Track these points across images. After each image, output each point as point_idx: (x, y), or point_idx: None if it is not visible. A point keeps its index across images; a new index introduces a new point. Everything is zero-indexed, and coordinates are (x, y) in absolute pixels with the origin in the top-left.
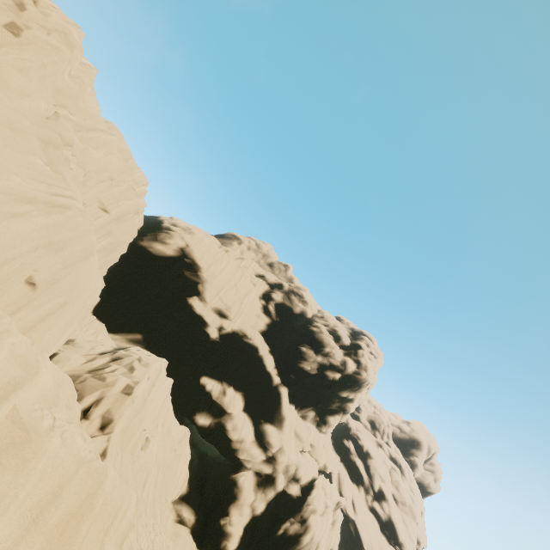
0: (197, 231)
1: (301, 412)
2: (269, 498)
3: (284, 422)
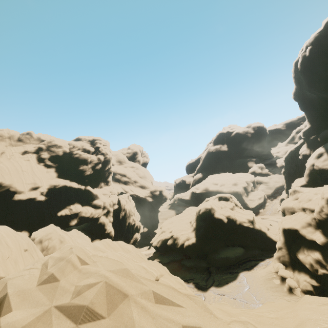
0: None
1: (99, 187)
2: (112, 215)
3: (97, 196)
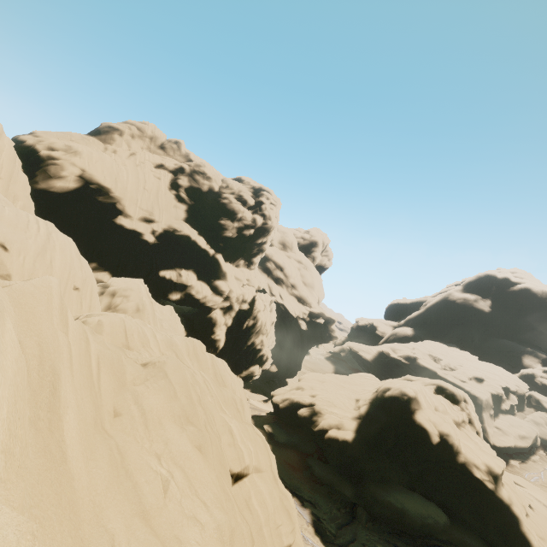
0: (79, 148)
1: (234, 264)
2: (233, 316)
3: (226, 275)
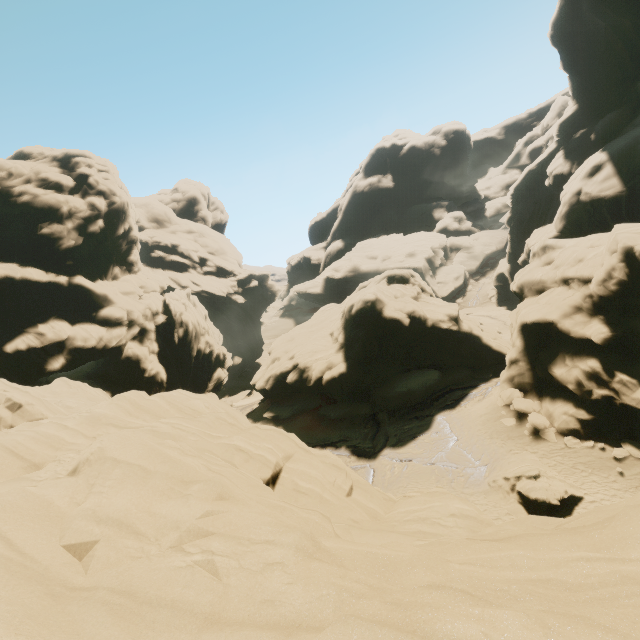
0: None
1: (109, 277)
2: (154, 338)
3: (109, 298)
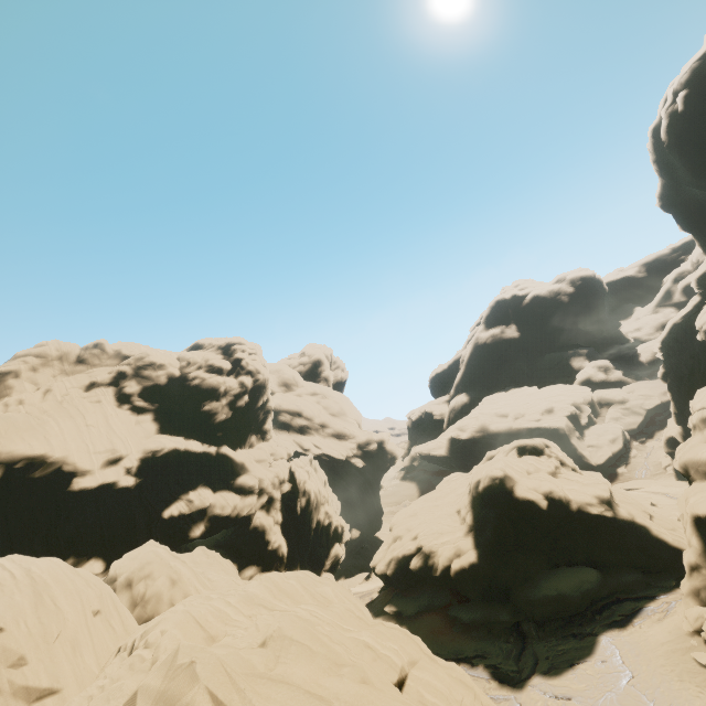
0: None
1: (246, 446)
2: (279, 508)
3: (245, 466)
